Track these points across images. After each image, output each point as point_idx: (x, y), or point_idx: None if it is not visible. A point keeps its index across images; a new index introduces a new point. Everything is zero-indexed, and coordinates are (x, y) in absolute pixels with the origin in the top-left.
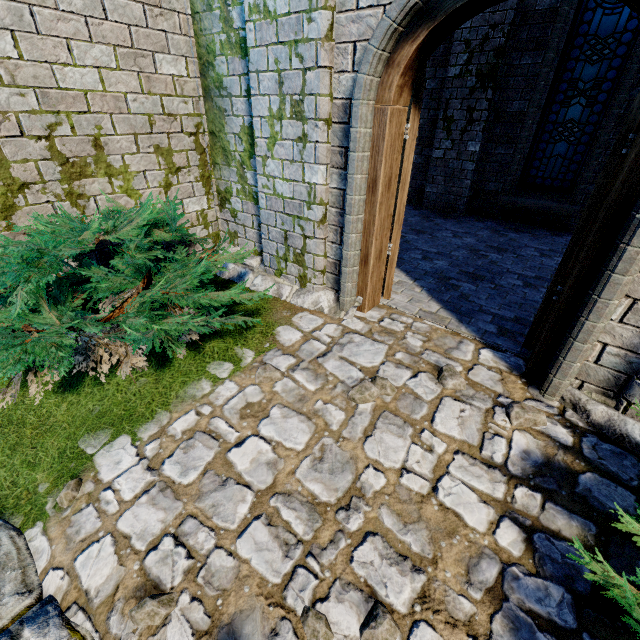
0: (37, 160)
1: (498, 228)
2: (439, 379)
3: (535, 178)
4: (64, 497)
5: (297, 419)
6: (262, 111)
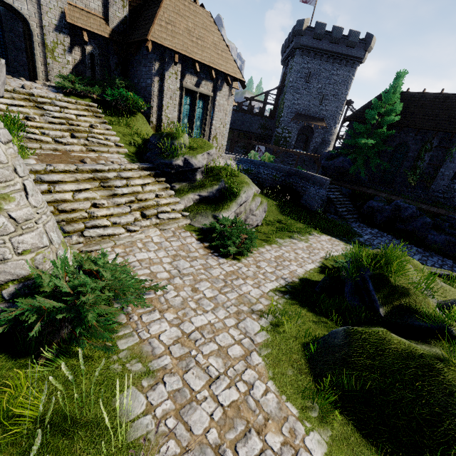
0: None
1: None
2: (20, 78)
3: None
4: None
5: None
6: None
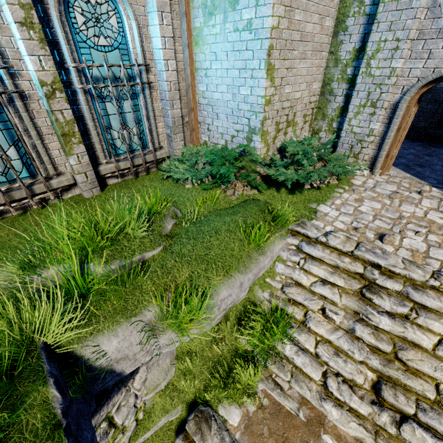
0: (283, 122)
1: (425, 145)
2: (420, 193)
3: None
4: (319, 214)
5: (374, 202)
6: (355, 103)
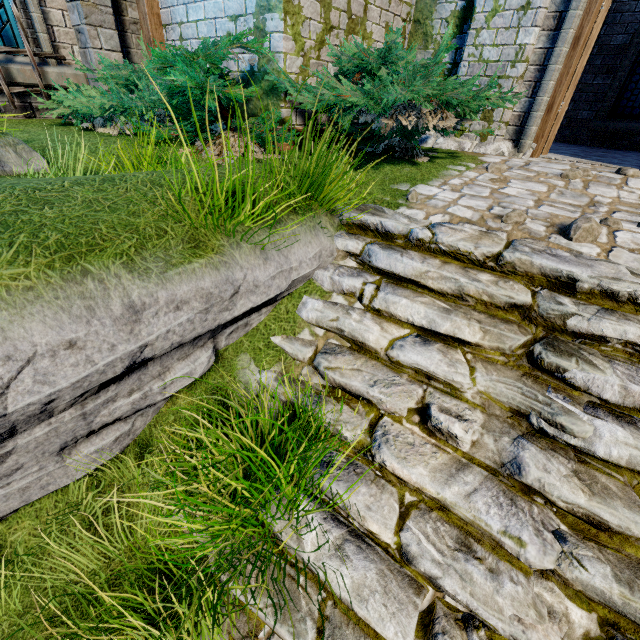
0: (341, 10)
1: (591, 147)
2: (620, 172)
3: (624, 108)
4: (414, 195)
5: (532, 183)
6: None
